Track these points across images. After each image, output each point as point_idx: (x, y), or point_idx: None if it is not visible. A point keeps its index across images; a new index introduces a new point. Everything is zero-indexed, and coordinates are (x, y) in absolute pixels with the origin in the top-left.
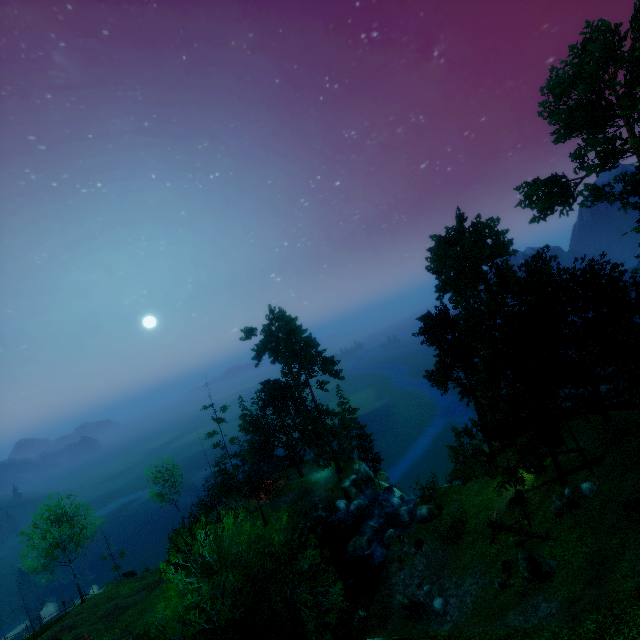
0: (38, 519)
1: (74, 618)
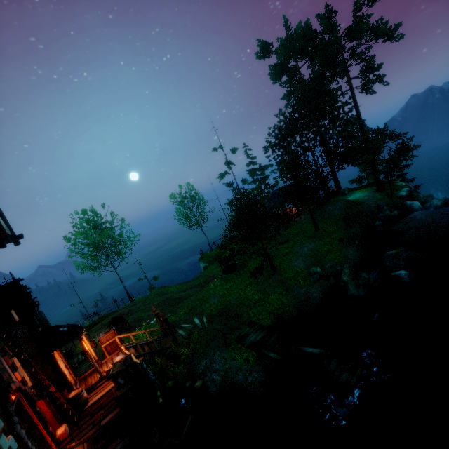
0: (78, 229)
1: (129, 308)
